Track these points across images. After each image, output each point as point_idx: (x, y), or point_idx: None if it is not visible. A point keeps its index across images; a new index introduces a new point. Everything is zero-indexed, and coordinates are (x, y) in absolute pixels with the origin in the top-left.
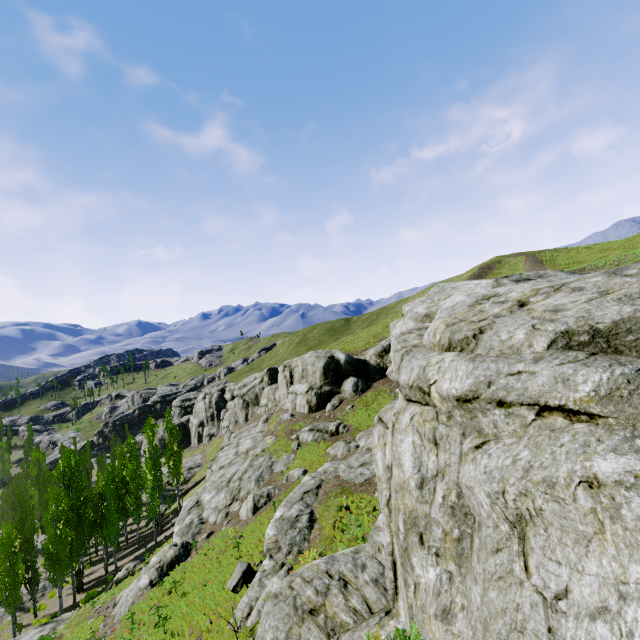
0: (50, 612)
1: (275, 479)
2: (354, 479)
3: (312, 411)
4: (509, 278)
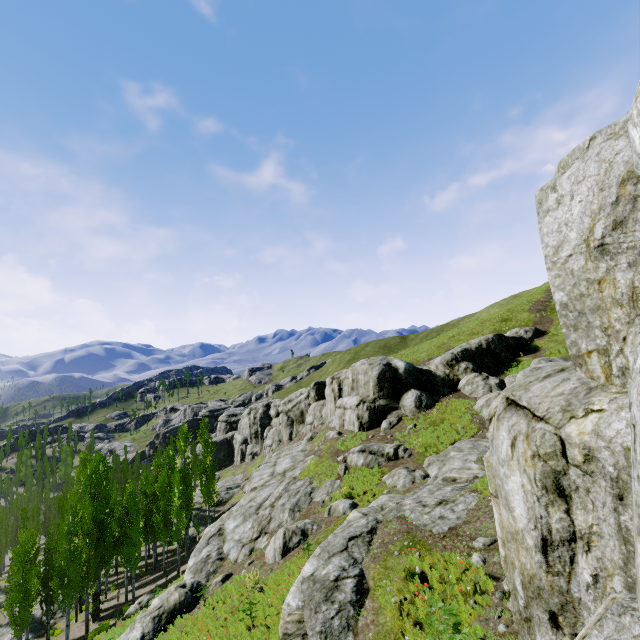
0: (62, 639)
1: (314, 511)
2: (430, 525)
3: (363, 429)
4: None
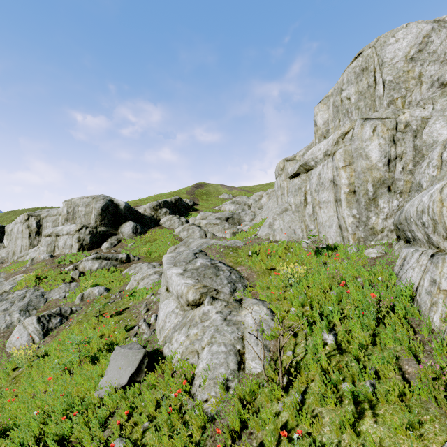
0: None
1: (57, 304)
2: (234, 244)
3: (84, 250)
4: None
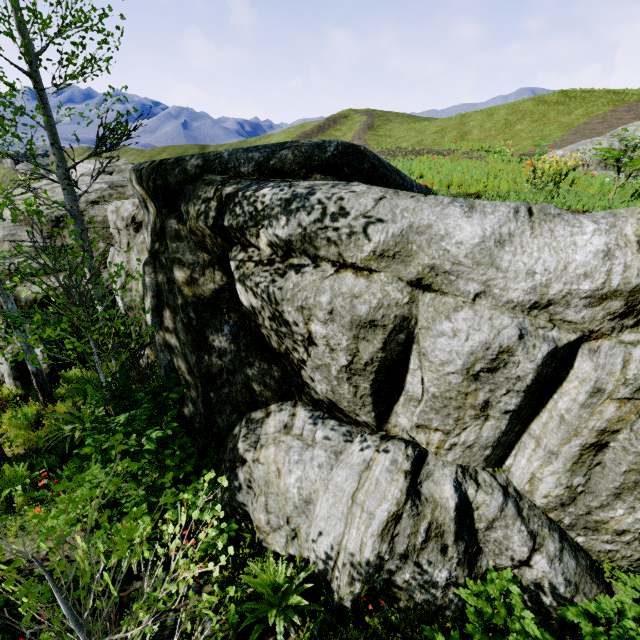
0: None
1: None
2: None
3: None
4: (106, 169)
